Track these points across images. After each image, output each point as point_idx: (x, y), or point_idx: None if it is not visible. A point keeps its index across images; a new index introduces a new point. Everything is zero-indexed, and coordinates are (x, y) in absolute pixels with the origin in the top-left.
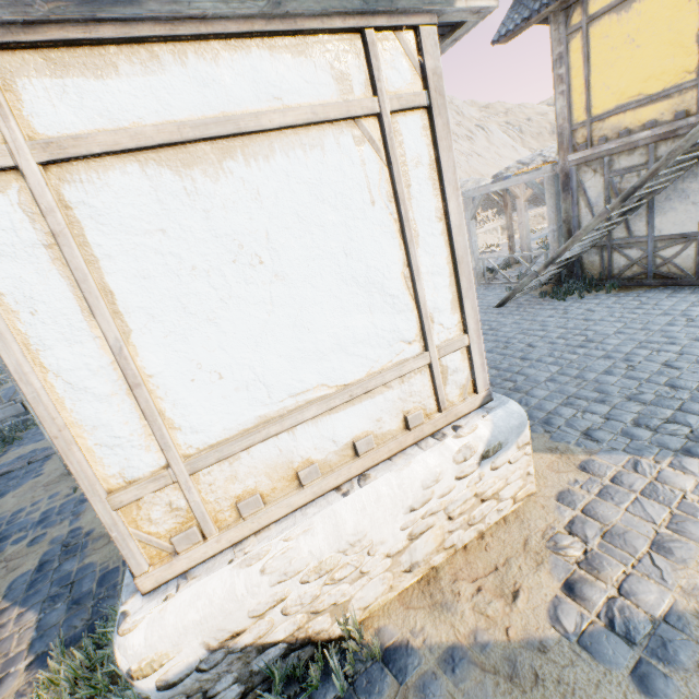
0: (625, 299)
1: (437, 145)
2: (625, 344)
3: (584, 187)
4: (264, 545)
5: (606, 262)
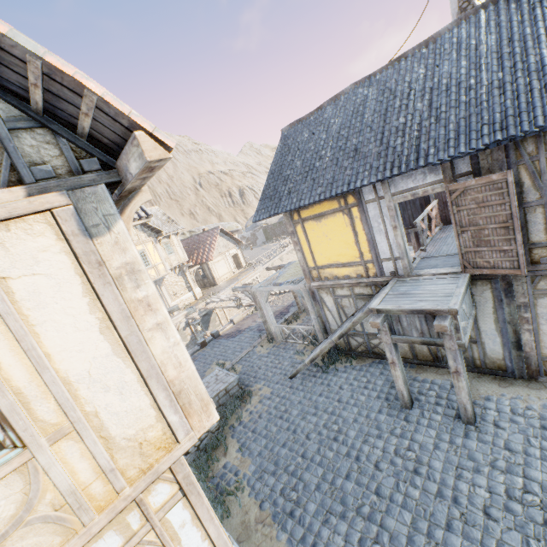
0: (359, 374)
1: (194, 509)
2: (357, 437)
3: (324, 300)
4: None
5: (347, 341)
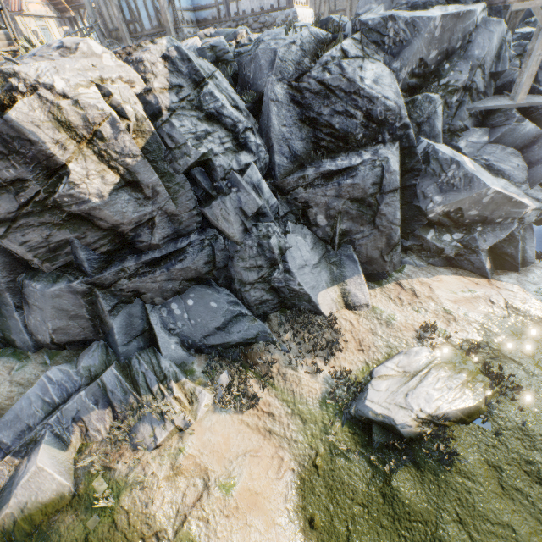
0: None
1: None
2: None
3: None
4: (301, 9)
5: None
